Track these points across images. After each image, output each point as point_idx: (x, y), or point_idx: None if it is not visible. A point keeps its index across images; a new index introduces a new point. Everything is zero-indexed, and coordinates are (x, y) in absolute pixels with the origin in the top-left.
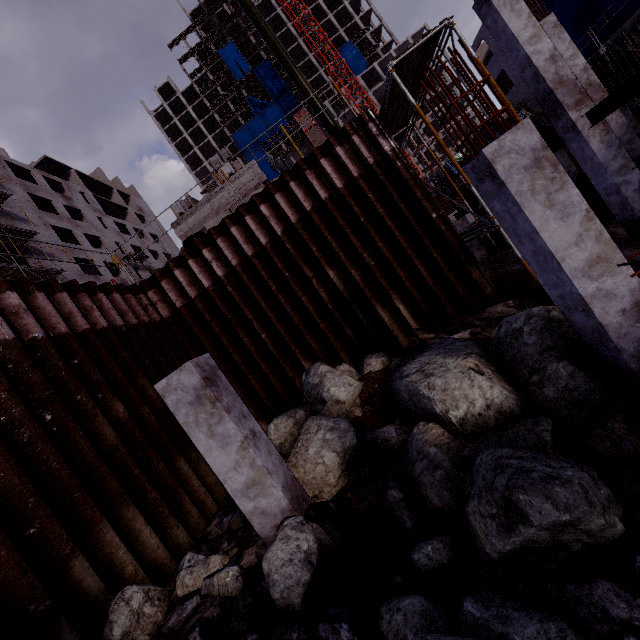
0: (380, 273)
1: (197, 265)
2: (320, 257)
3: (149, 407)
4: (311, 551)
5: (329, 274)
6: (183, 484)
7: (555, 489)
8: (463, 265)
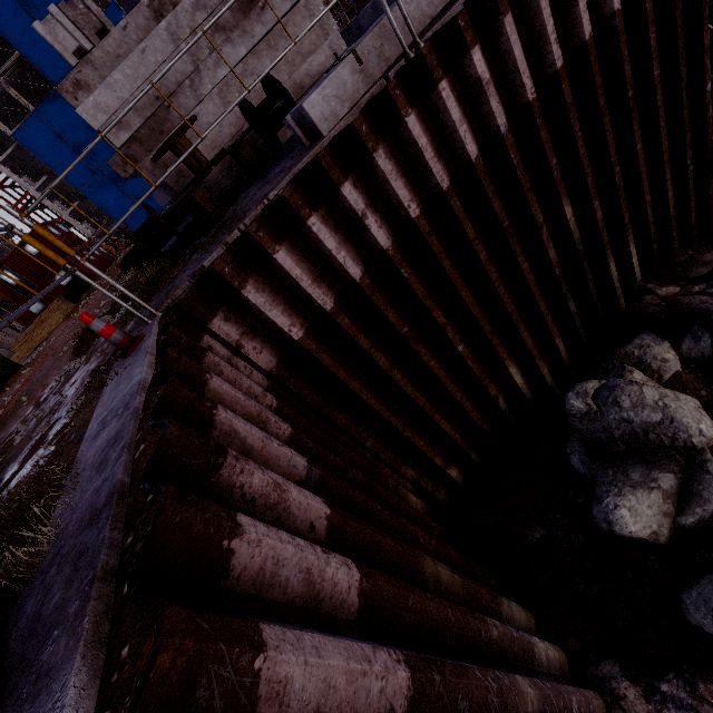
0: (625, 200)
1: (328, 228)
2: (560, 180)
3: (456, 603)
4: None
5: (566, 213)
6: (549, 671)
7: None
8: (706, 175)
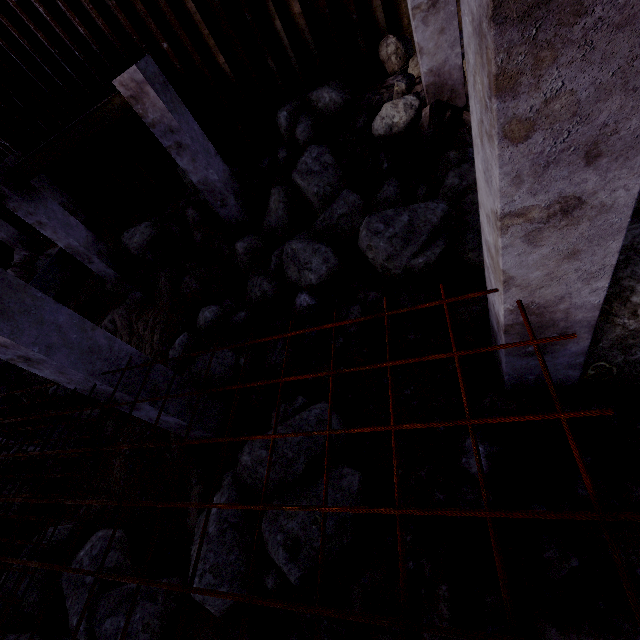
0: None
1: None
2: None
3: None
4: (398, 125)
5: None
6: None
7: (363, 232)
8: None
